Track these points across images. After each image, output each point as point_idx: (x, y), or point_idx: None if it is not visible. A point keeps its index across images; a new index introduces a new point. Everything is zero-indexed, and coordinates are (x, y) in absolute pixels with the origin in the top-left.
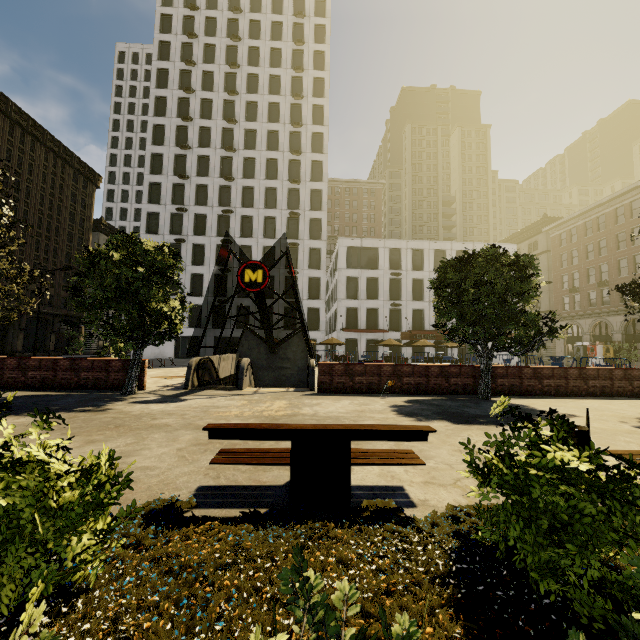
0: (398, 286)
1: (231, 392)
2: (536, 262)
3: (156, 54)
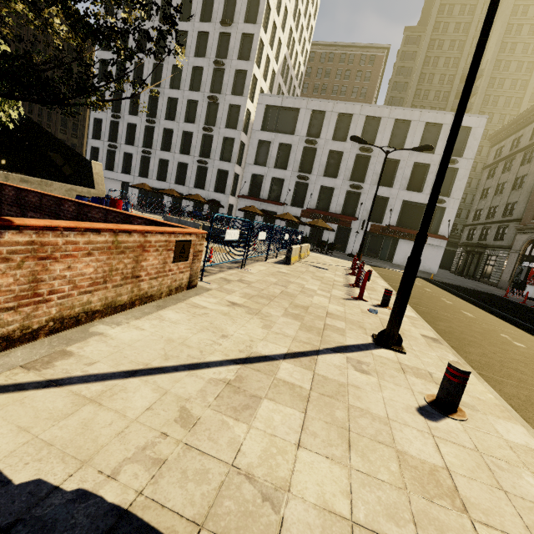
0: (313, 157)
1: None
2: (533, 153)
3: None
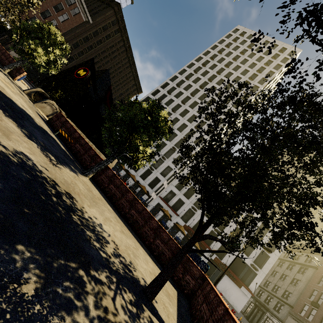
0: None
1: (27, 97)
2: (305, 270)
3: (187, 65)
